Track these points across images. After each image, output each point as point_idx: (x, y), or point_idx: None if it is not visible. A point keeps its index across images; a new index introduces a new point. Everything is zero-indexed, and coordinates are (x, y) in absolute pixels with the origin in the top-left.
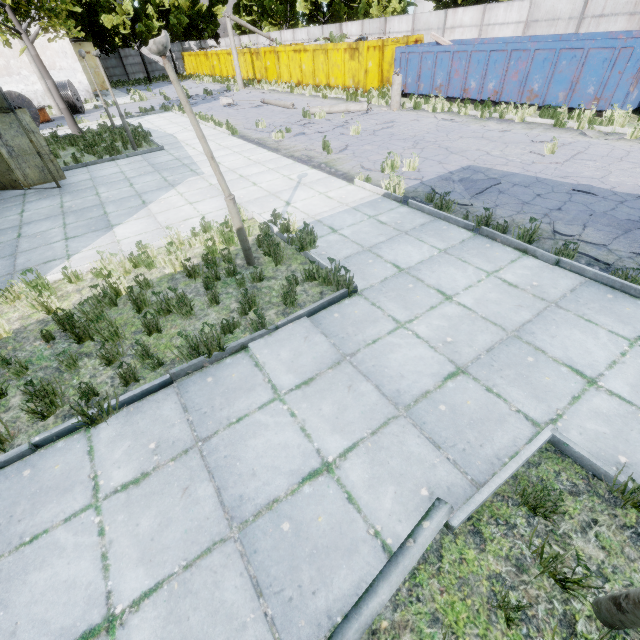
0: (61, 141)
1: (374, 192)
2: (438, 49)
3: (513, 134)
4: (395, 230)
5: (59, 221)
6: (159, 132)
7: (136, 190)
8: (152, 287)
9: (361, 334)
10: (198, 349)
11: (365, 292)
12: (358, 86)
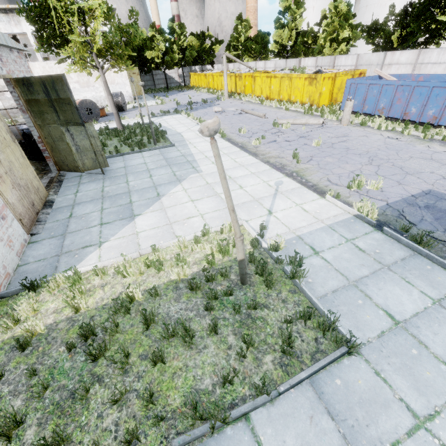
0: (110, 133)
1: (345, 210)
2: (384, 82)
3: None
4: (376, 262)
5: (99, 205)
6: (172, 130)
7: (153, 182)
8: (160, 296)
9: (374, 426)
10: (201, 416)
11: (364, 350)
12: (313, 103)
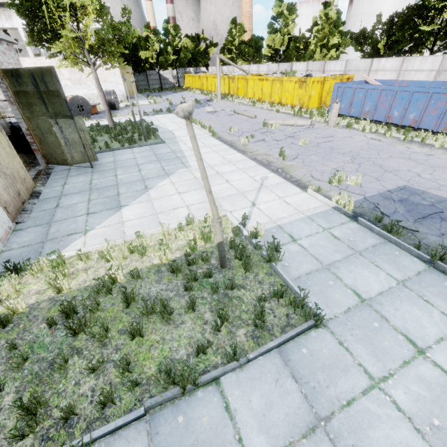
0: (101, 130)
1: (325, 203)
2: (369, 87)
3: (437, 158)
4: (349, 248)
5: (86, 196)
6: (163, 128)
7: (142, 175)
8: (141, 278)
9: (333, 387)
10: (174, 379)
11: (330, 324)
12: (303, 106)
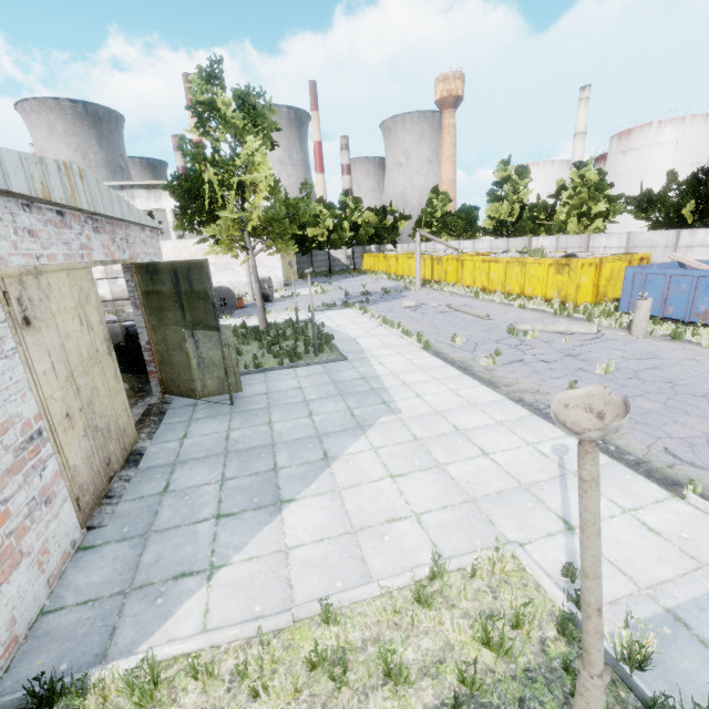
0: (248, 334)
1: None
2: (700, 273)
3: None
4: None
5: (218, 468)
6: (340, 333)
7: (316, 426)
8: None
9: None
10: None
11: None
12: (567, 299)
